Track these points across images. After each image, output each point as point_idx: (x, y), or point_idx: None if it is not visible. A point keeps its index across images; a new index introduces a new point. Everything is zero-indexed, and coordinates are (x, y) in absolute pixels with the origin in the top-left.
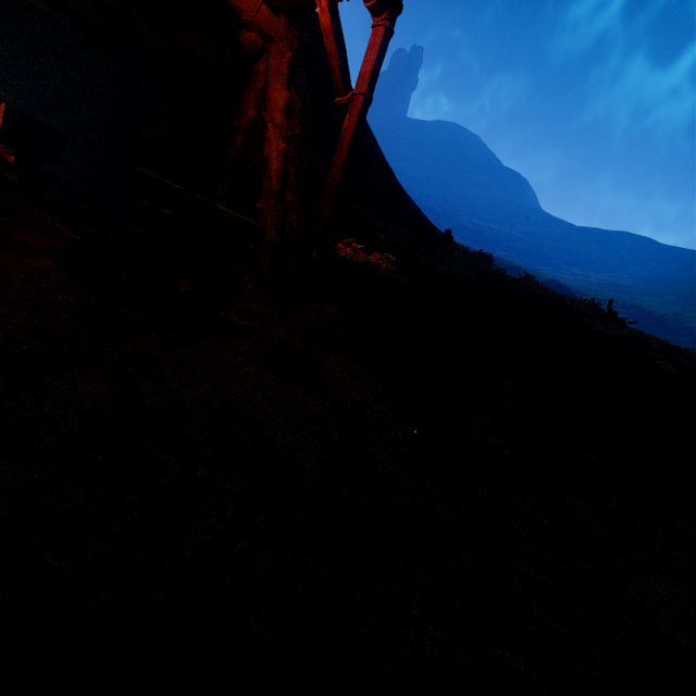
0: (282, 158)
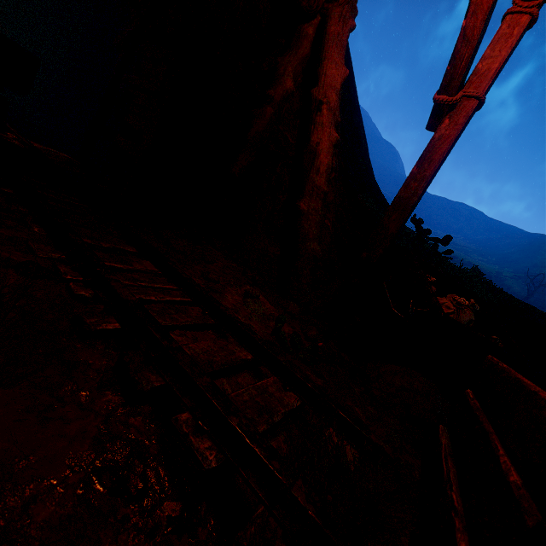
0: (332, 149)
